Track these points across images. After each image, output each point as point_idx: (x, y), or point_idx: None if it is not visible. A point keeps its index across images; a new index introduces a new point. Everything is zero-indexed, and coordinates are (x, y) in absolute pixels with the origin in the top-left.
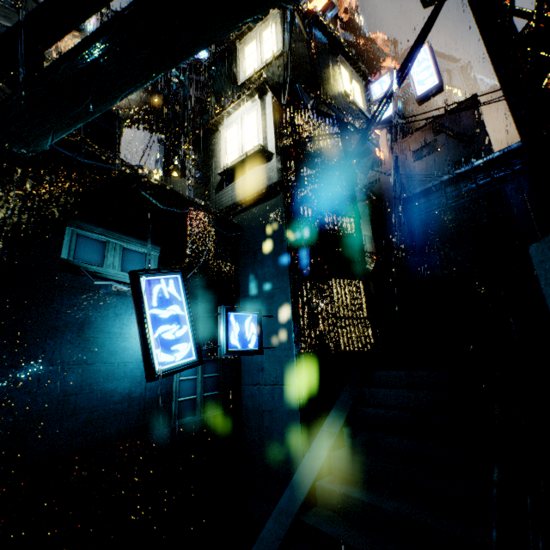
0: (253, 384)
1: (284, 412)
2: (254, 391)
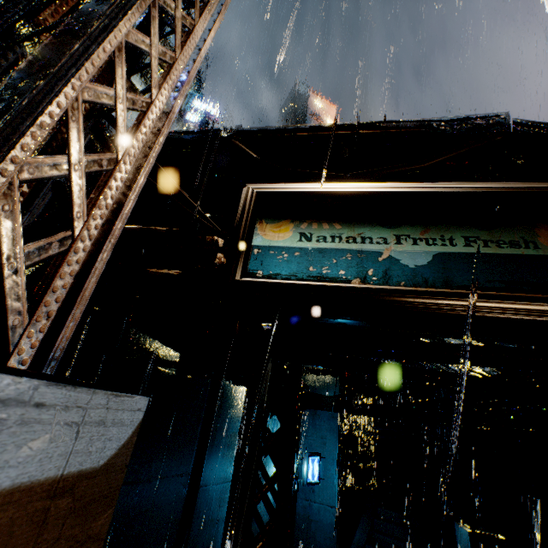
0: (305, 499)
1: (326, 524)
2: (306, 504)
